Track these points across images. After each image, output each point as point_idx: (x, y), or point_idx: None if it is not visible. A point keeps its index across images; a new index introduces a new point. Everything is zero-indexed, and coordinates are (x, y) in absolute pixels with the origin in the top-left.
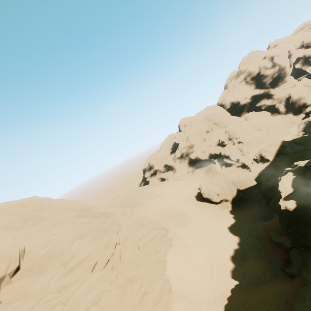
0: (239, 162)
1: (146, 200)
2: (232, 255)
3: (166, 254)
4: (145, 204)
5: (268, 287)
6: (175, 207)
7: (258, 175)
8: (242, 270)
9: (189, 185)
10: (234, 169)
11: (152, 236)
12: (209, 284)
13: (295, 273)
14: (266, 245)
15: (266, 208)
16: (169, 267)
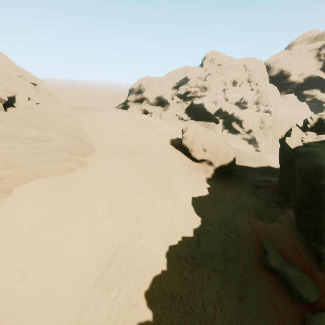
0: (249, 134)
1: (103, 110)
2: (174, 244)
3: (32, 180)
4: (96, 112)
5: None
6: (133, 134)
7: (303, 145)
8: (175, 288)
9: (172, 127)
10: (237, 140)
11: (39, 136)
12: (84, 288)
13: None
14: (247, 260)
15: (263, 200)
16: (5, 209)
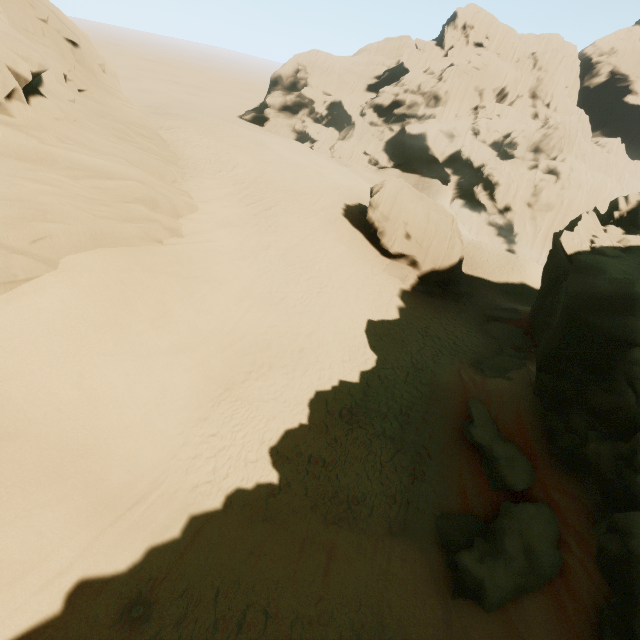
0: (504, 216)
1: (214, 122)
2: (325, 390)
3: (90, 249)
4: (200, 125)
5: (361, 563)
6: (273, 184)
7: (591, 250)
8: (318, 450)
9: (351, 179)
10: (477, 224)
11: (94, 166)
12: (178, 430)
13: (487, 591)
14: (438, 427)
15: (493, 343)
16: (49, 292)
